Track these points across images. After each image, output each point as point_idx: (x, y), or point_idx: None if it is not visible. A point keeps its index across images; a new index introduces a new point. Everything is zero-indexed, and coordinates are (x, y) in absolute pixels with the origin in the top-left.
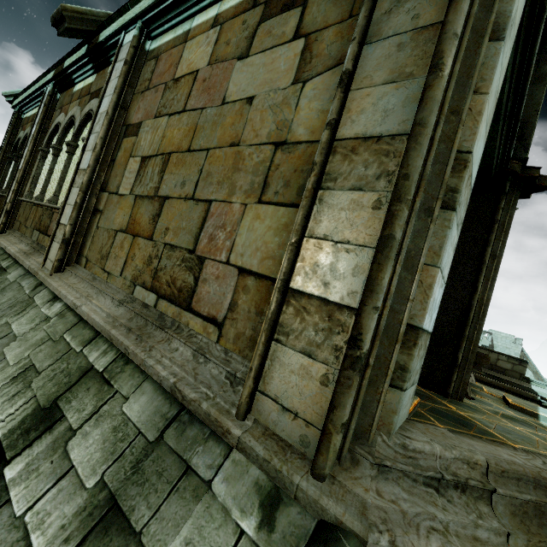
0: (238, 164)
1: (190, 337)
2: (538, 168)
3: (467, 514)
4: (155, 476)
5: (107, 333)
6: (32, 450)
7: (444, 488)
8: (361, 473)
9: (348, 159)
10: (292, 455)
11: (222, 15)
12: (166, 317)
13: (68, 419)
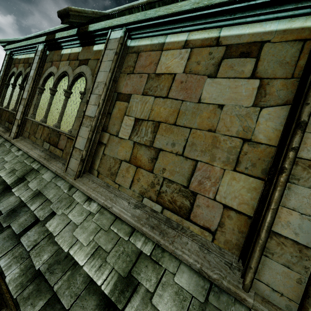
0: (216, 144)
1: (192, 235)
2: None
3: None
4: None
5: (139, 229)
6: (132, 304)
7: None
8: None
9: (306, 170)
10: None
11: (191, 42)
12: (172, 221)
13: (144, 285)
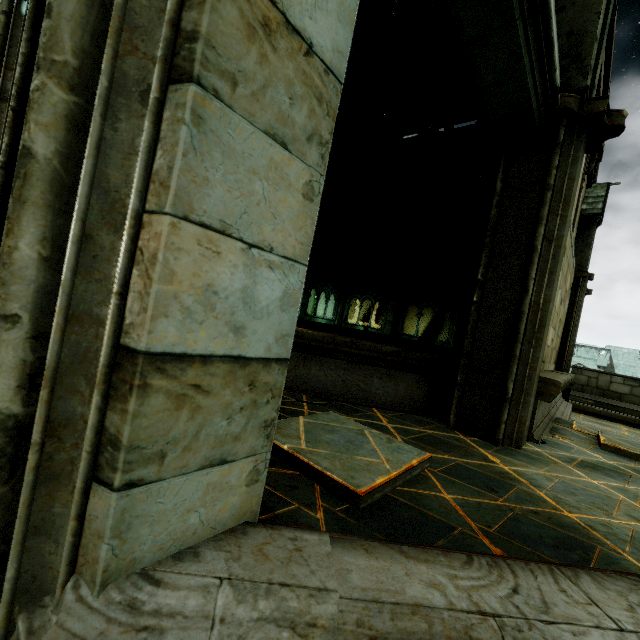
0: None
1: None
2: (603, 99)
3: None
4: None
5: None
6: None
7: None
8: None
9: None
10: None
11: None
12: None
13: None
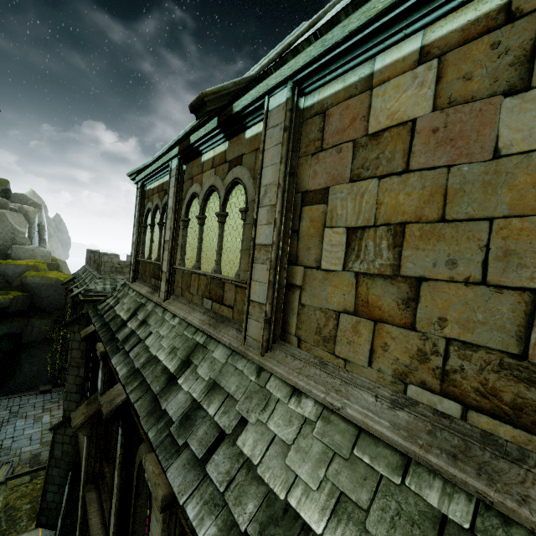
0: None
1: None
2: None
3: None
4: None
5: (421, 459)
6: None
7: None
8: None
9: None
10: None
11: (435, 46)
12: (500, 440)
13: None
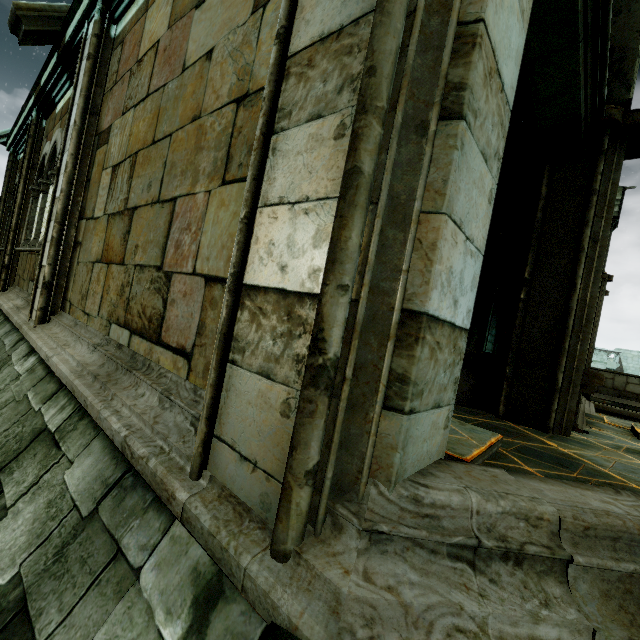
0: (201, 141)
1: (159, 377)
2: None
3: (522, 602)
4: (77, 565)
5: (70, 385)
6: None
7: (484, 561)
8: (344, 545)
9: (303, 79)
10: (251, 524)
11: None
12: (137, 357)
13: (5, 495)
